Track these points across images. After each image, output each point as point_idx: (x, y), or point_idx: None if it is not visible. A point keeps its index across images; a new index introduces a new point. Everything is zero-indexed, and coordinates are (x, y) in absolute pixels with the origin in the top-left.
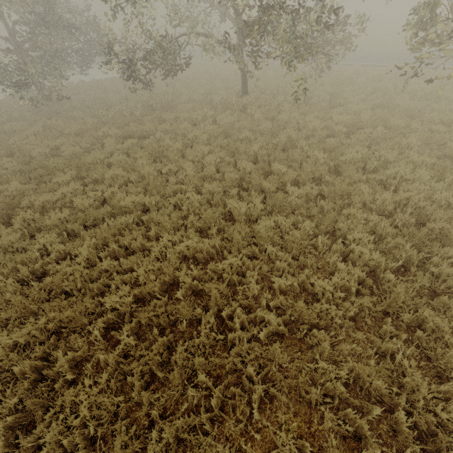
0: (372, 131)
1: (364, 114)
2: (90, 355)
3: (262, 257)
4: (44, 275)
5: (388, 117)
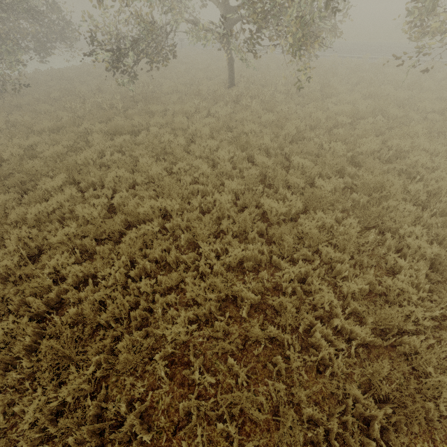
0: (373, 120)
1: (359, 104)
2: (155, 401)
3: (313, 260)
4: (61, 305)
5: (384, 107)
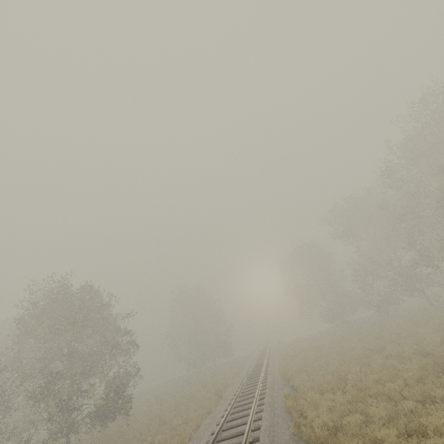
0: None
1: None
2: None
3: None
4: None
5: None
